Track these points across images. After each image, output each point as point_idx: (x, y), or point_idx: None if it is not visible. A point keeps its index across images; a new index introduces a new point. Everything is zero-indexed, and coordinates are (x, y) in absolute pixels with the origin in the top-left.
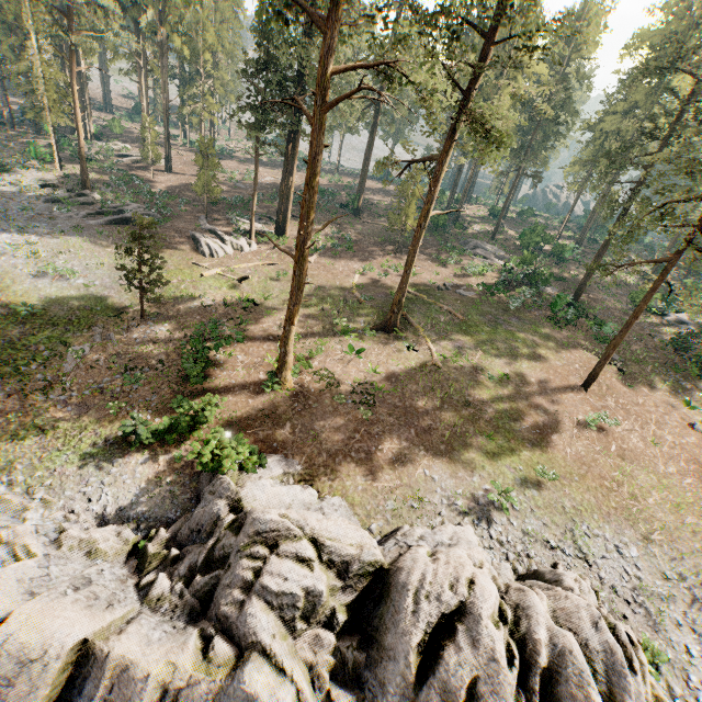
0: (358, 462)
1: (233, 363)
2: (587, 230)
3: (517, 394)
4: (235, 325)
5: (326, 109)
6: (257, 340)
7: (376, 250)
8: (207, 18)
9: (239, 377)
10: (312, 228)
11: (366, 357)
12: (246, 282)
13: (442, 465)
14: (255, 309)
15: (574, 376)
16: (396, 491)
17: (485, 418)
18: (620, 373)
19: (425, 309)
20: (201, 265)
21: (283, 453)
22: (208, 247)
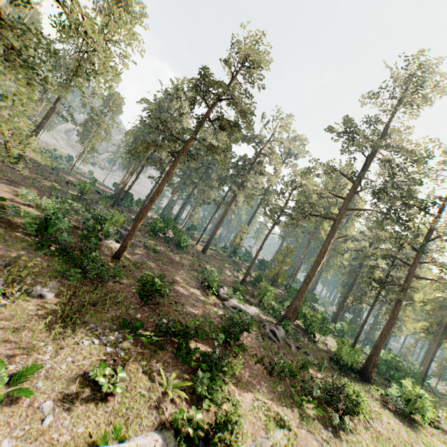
0: None
1: None
2: (212, 238)
3: None
4: None
5: None
6: None
7: None
8: None
9: None
10: None
11: None
12: None
13: None
14: None
15: None
16: None
17: None
18: None
19: None
20: None
21: None
22: None
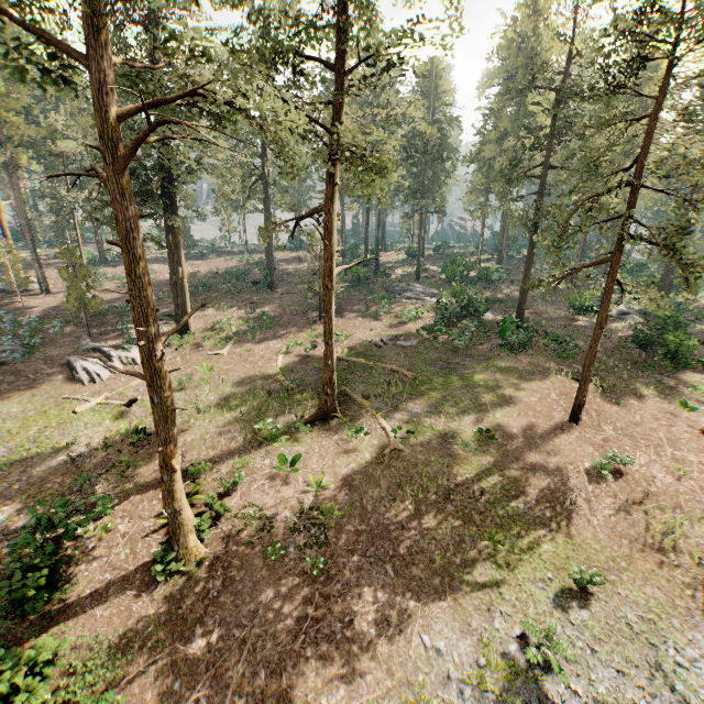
0: (318, 665)
1: (109, 542)
2: (503, 249)
3: (504, 457)
4: (117, 474)
5: (119, 165)
6: (149, 488)
7: (299, 321)
8: (57, 130)
9: (118, 565)
10: (157, 332)
11: (305, 465)
12: (138, 404)
13: (445, 616)
14: (148, 440)
15: (556, 410)
16: (389, 703)
17: (478, 509)
18: (600, 390)
19: (366, 376)
20: (75, 399)
21: (191, 699)
22: (86, 371)
